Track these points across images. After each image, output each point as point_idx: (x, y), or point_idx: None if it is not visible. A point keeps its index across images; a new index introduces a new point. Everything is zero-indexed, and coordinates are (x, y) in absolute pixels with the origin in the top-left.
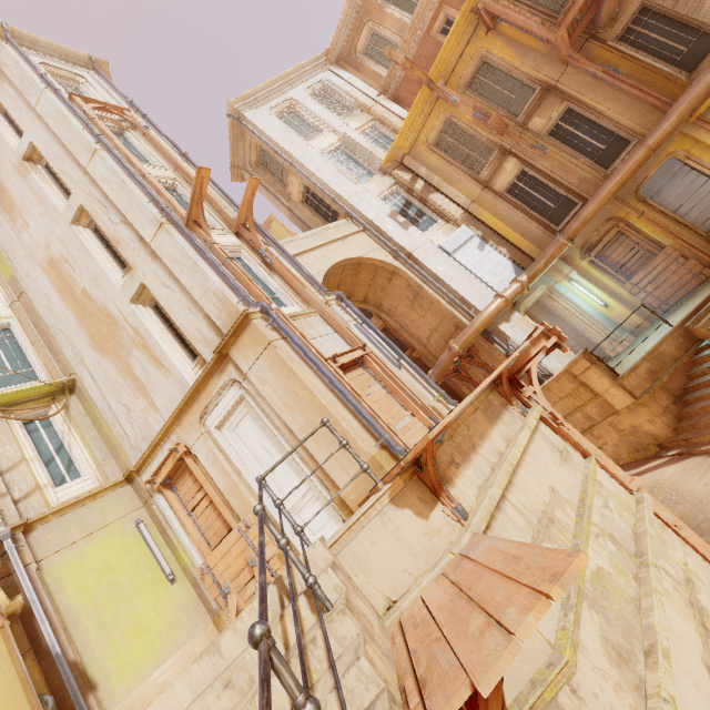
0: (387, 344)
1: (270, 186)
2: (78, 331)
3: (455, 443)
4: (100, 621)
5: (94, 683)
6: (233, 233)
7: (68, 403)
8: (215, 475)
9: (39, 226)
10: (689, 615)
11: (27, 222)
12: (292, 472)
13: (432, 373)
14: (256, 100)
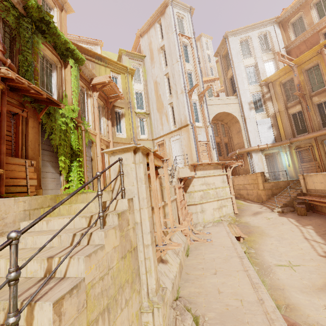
0: (214, 143)
1: (223, 67)
2: (155, 103)
3: (203, 167)
4: None
5: None
6: (198, 95)
7: (147, 118)
8: (168, 149)
9: (157, 70)
10: (218, 206)
11: (154, 67)
12: (180, 157)
13: (229, 154)
14: (236, 33)
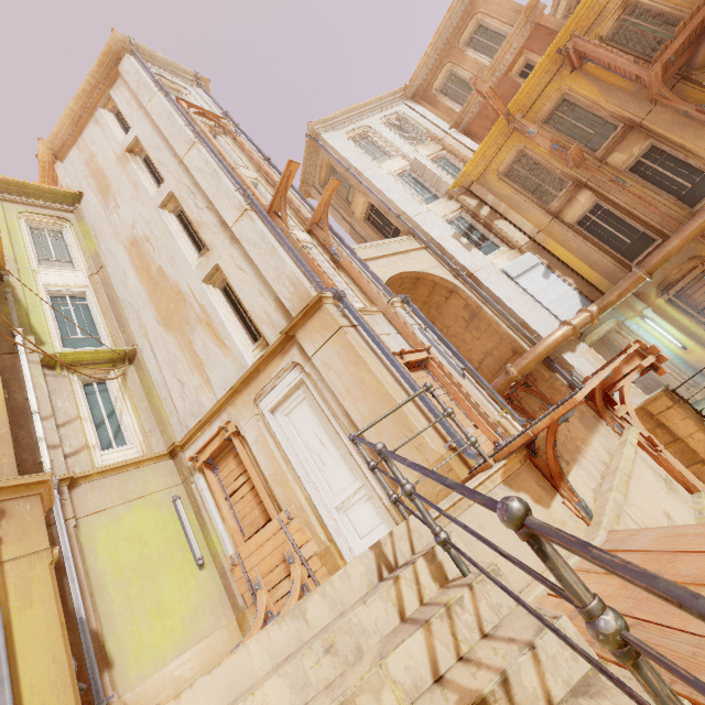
0: (452, 351)
1: (335, 203)
2: (147, 305)
3: (559, 440)
4: (125, 594)
5: (111, 661)
6: (306, 231)
7: (126, 372)
8: (262, 459)
9: (129, 209)
10: None
11: (118, 205)
12: (344, 465)
13: None
14: (334, 124)
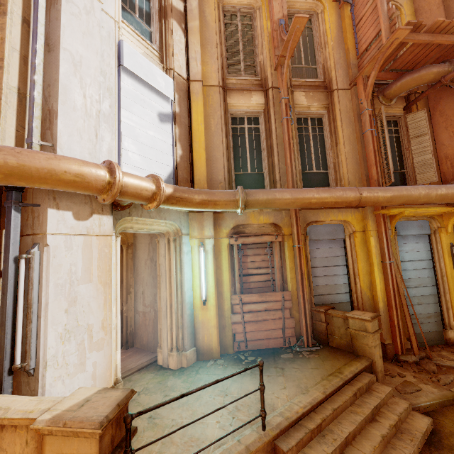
0: None
1: None
2: None
3: None
4: None
5: None
6: None
7: None
8: None
9: None
10: None
11: None
12: None
13: None
14: None
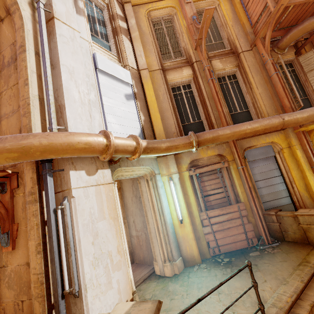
0: None
1: None
2: None
3: None
4: None
5: None
6: None
7: None
8: None
9: None
10: None
11: None
12: None
13: None
14: None
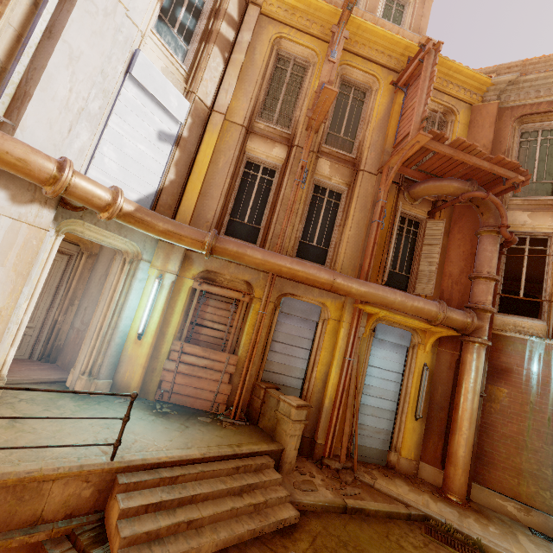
0: None
1: None
2: None
3: None
4: None
5: None
6: None
7: None
8: None
9: None
10: None
11: None
12: None
13: None
14: None
